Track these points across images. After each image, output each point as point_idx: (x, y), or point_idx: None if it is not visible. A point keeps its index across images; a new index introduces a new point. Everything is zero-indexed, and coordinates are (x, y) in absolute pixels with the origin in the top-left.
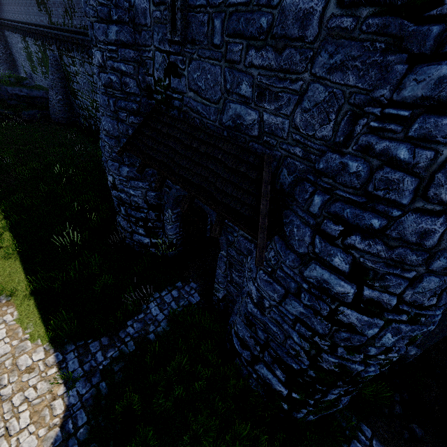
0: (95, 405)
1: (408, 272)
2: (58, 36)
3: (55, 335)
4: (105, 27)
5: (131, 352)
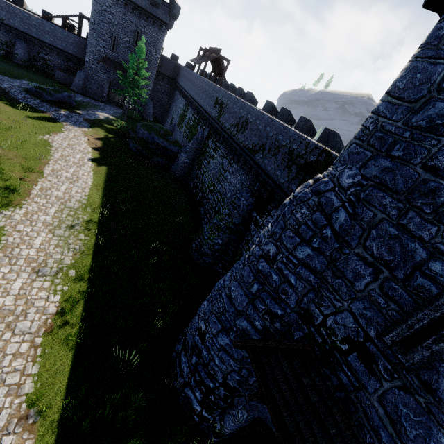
0: None
1: None
2: (216, 128)
3: None
4: (298, 241)
5: None
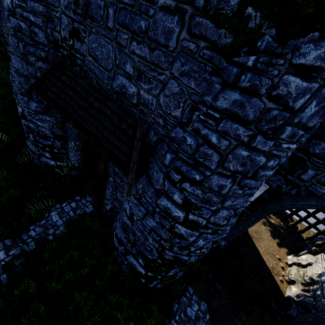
0: None
1: (212, 207)
2: None
3: None
4: None
5: (32, 250)
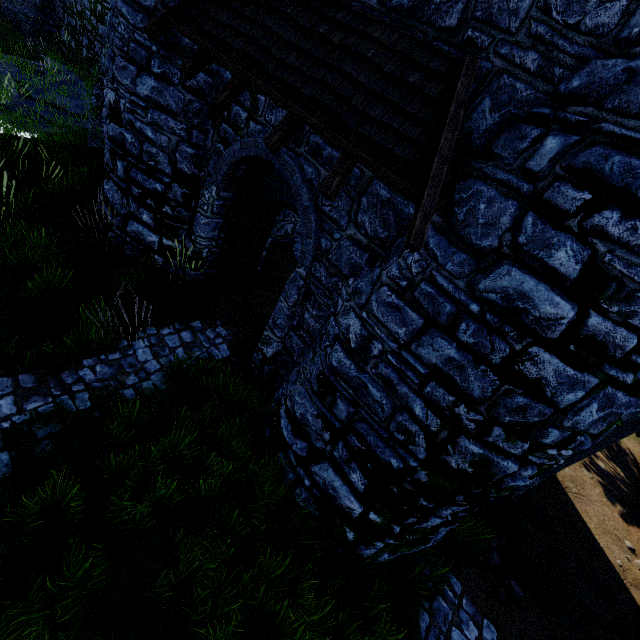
0: None
1: None
2: None
3: None
4: None
5: (81, 410)
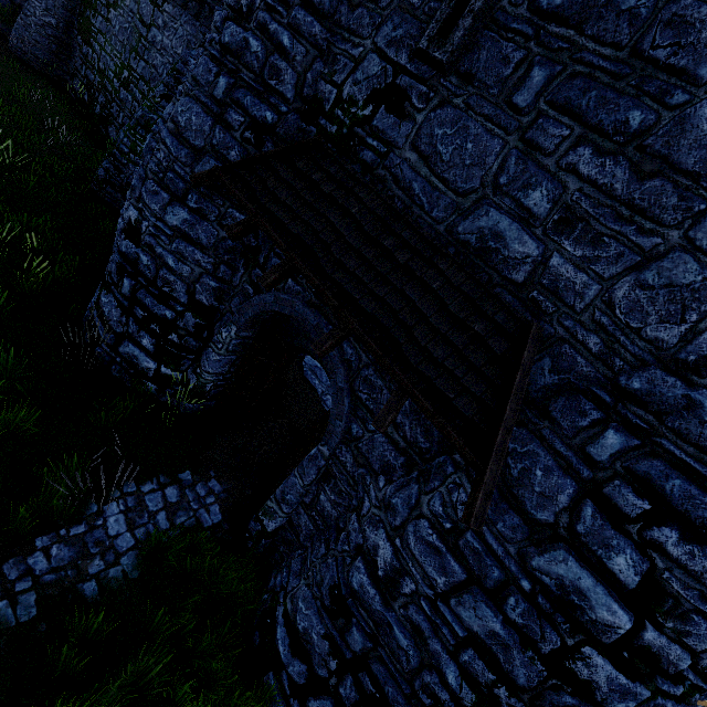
0: None
1: None
2: None
3: None
4: None
5: (22, 624)
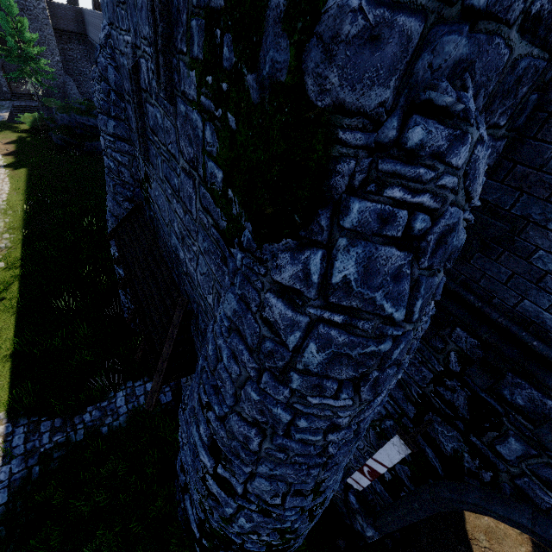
0: (20, 488)
1: (246, 466)
2: None
3: (13, 405)
4: (106, 120)
5: (77, 441)
